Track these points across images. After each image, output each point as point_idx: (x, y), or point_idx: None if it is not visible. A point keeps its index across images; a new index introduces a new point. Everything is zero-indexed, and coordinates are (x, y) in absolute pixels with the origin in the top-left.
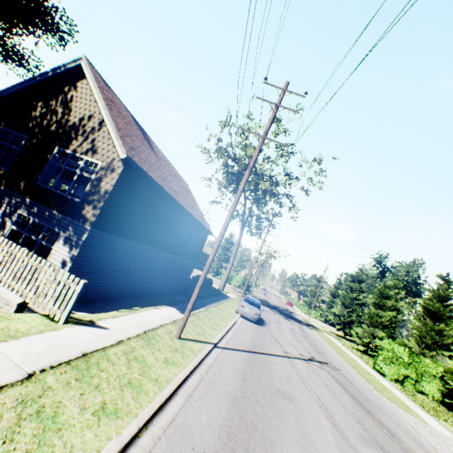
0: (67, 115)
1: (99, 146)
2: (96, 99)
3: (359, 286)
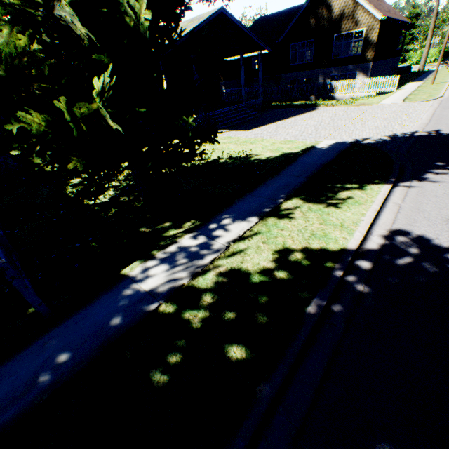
0: (331, 14)
1: (359, 21)
2: None
3: None
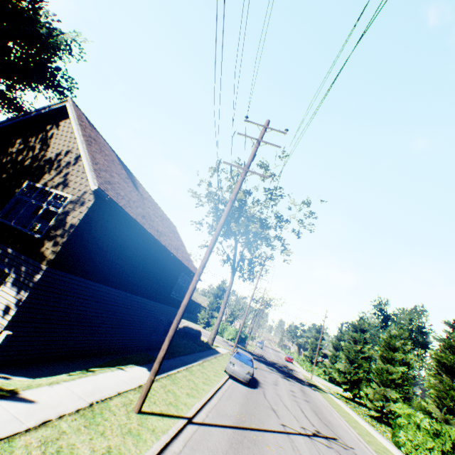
0: (44, 151)
1: (72, 180)
2: (75, 135)
3: (363, 336)
